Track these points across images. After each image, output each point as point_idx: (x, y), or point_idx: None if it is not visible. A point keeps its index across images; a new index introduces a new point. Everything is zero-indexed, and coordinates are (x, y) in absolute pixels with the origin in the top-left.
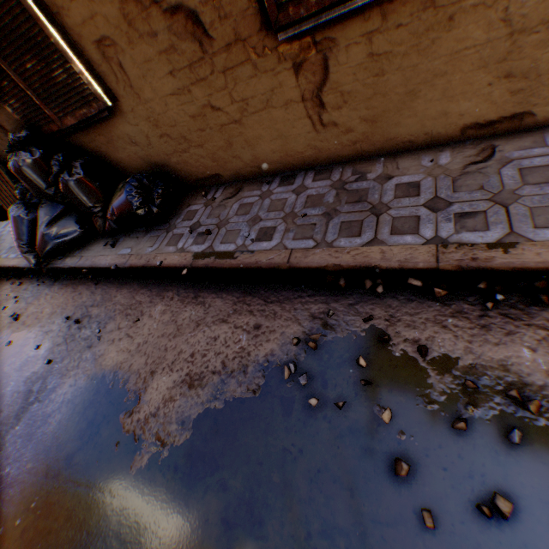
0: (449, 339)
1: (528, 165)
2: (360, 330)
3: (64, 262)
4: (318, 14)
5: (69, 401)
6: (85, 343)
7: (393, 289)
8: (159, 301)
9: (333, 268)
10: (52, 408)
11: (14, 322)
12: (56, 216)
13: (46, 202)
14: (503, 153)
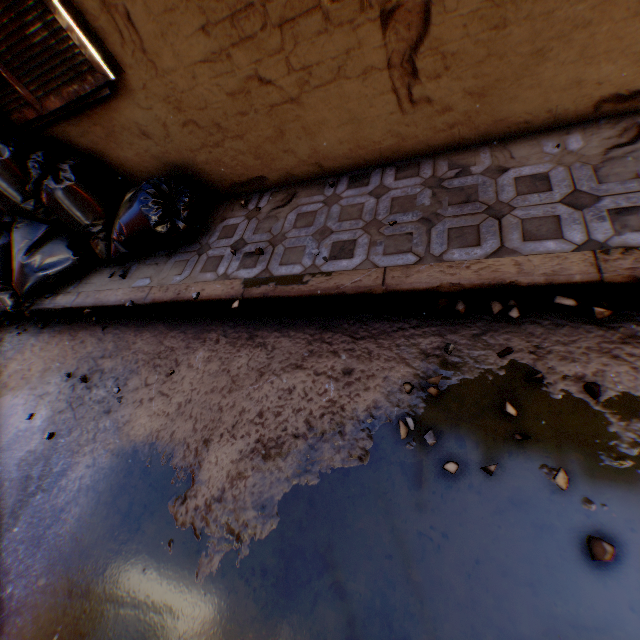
0: (625, 372)
1: None
2: (497, 368)
3: (55, 302)
4: None
5: (89, 487)
6: (99, 407)
7: (531, 312)
8: (200, 346)
9: (449, 288)
10: (64, 499)
11: None
12: (38, 240)
13: (23, 220)
14: None
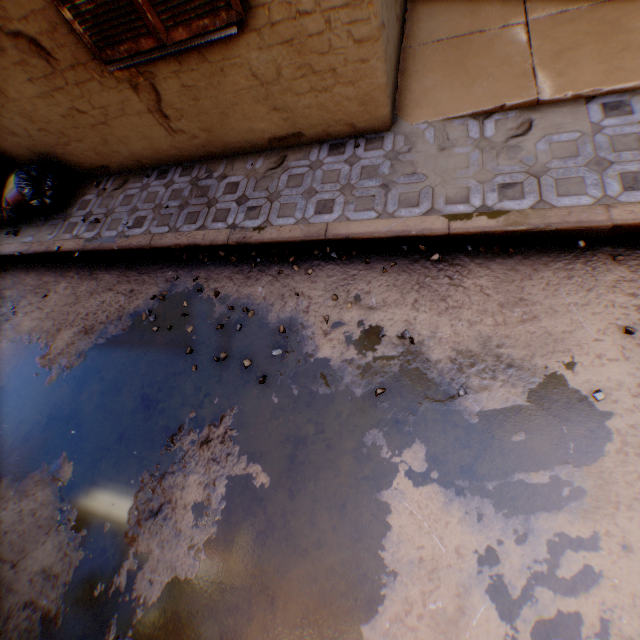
0: (231, 286)
1: (294, 174)
2: (190, 286)
3: None
4: (131, 57)
5: None
6: (4, 318)
7: (214, 259)
8: (64, 280)
9: (176, 246)
10: None
11: None
12: None
13: None
14: (288, 162)
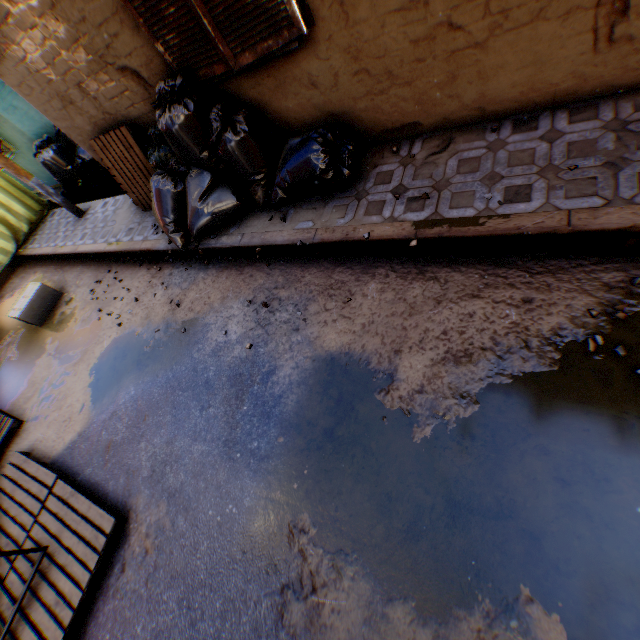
0: None
1: None
2: None
3: (220, 242)
4: None
5: (298, 382)
6: (286, 326)
7: None
8: (370, 279)
9: None
10: (279, 390)
11: (174, 309)
12: (207, 187)
13: (195, 169)
14: None
